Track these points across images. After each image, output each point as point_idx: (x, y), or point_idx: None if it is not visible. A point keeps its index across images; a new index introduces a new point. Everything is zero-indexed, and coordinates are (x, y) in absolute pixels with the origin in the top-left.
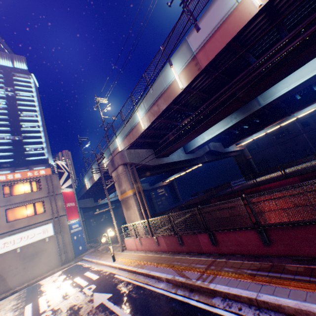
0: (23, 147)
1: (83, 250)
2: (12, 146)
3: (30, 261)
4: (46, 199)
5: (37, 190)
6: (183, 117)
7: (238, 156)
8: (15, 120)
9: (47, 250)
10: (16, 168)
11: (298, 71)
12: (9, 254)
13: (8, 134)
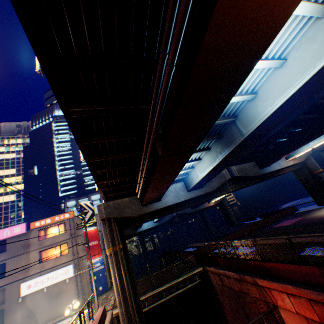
0: (83, 179)
1: (103, 290)
2: (75, 179)
3: (54, 300)
4: (69, 240)
5: (64, 232)
6: (137, 169)
7: (299, 171)
8: (76, 157)
9: (68, 290)
10: (79, 197)
11: (282, 76)
12: (39, 292)
13: (72, 170)
